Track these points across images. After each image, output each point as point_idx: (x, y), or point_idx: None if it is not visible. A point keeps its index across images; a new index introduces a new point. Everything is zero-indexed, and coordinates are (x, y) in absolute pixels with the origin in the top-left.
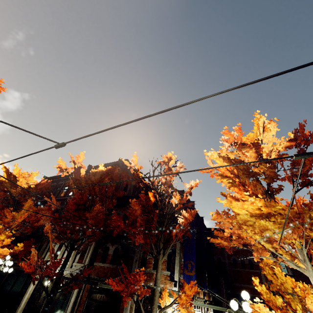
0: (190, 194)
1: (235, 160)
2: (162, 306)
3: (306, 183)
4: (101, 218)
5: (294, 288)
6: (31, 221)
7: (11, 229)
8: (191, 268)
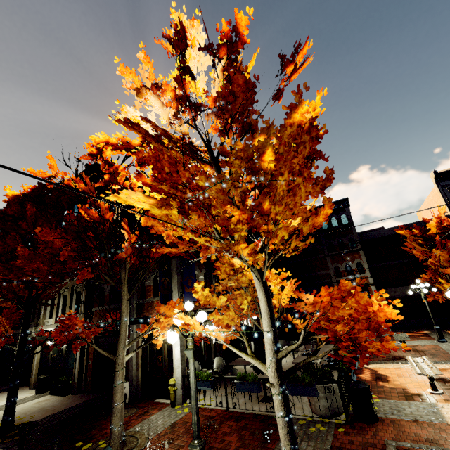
0: None
1: (128, 122)
2: (145, 335)
3: (246, 129)
4: None
5: (253, 280)
6: None
7: None
8: (191, 284)
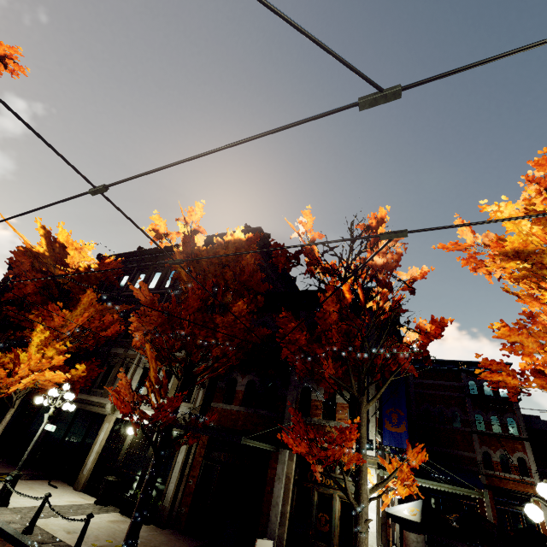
0: (413, 292)
1: None
2: None
3: None
4: (243, 327)
5: None
6: (94, 328)
7: (61, 340)
8: (398, 421)
